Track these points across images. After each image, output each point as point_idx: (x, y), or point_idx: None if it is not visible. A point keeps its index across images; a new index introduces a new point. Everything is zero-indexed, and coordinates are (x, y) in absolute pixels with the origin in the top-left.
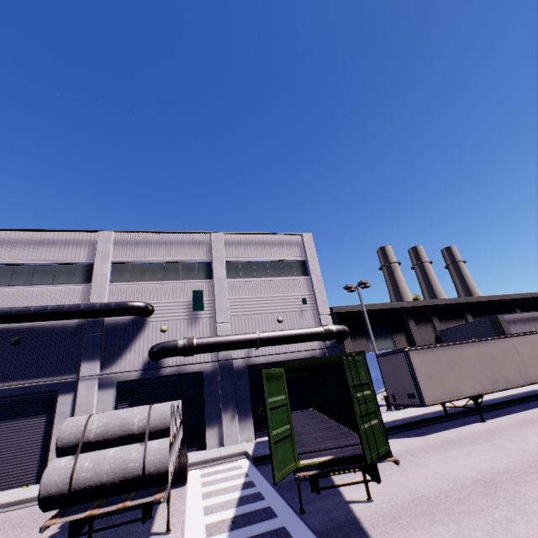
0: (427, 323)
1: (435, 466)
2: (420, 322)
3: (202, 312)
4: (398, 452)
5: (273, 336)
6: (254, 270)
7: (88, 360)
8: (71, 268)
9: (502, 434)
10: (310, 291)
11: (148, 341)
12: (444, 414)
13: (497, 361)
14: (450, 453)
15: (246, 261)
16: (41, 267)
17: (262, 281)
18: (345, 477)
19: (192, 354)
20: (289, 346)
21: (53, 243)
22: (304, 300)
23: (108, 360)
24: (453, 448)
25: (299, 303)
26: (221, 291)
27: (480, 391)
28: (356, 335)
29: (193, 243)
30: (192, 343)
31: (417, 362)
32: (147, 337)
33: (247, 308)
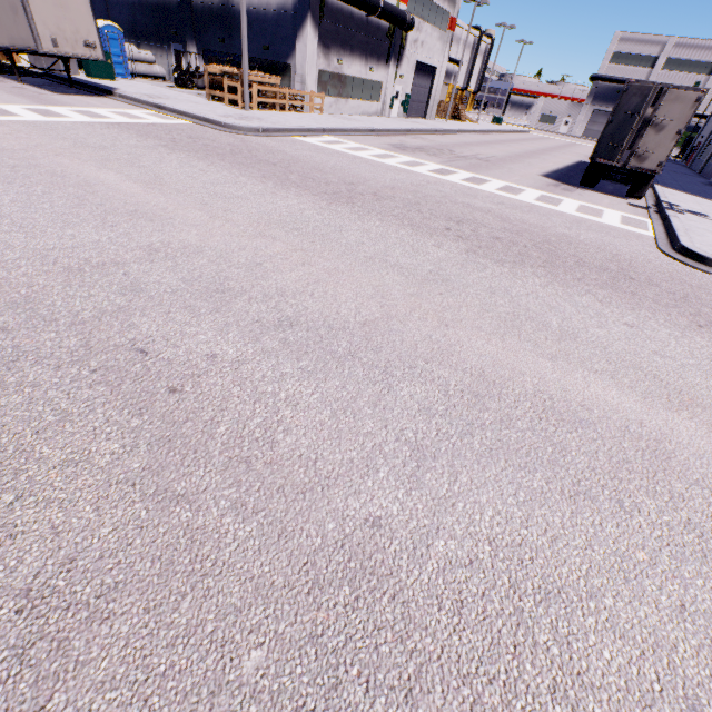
0: None
1: None
2: None
3: None
4: None
5: None
6: None
7: None
8: (648, 59)
9: None
10: None
11: None
12: None
13: None
14: None
15: None
16: (637, 56)
17: None
18: None
19: None
20: None
21: (647, 43)
22: None
23: None
24: None
25: None
26: (709, 85)
27: None
28: None
29: None
30: None
31: None
32: None
33: None
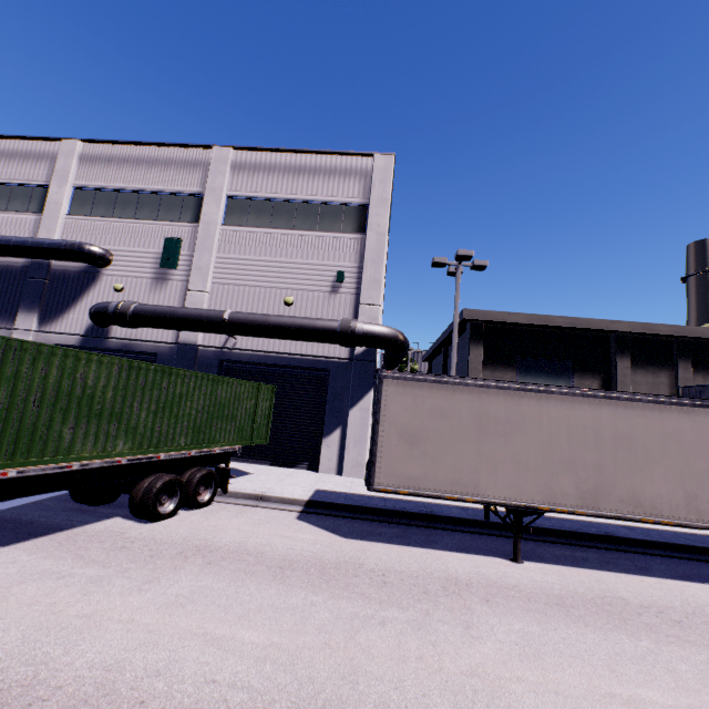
0: (662, 368)
1: (136, 602)
2: (646, 364)
3: (174, 271)
4: (224, 547)
5: (248, 321)
6: (271, 215)
7: (26, 311)
8: (29, 192)
9: (457, 603)
10: (358, 261)
11: (97, 301)
12: (478, 520)
13: (632, 452)
14: (251, 590)
15: (261, 198)
16: None
17: (278, 234)
18: (34, 547)
19: (128, 325)
20: (292, 345)
21: (12, 155)
22: (340, 275)
23: (50, 315)
24: (293, 583)
25: (332, 278)
26: (206, 243)
27: (536, 501)
28: (499, 364)
29: (185, 164)
30: (127, 309)
31: (394, 404)
32: (97, 295)
33: (241, 276)
